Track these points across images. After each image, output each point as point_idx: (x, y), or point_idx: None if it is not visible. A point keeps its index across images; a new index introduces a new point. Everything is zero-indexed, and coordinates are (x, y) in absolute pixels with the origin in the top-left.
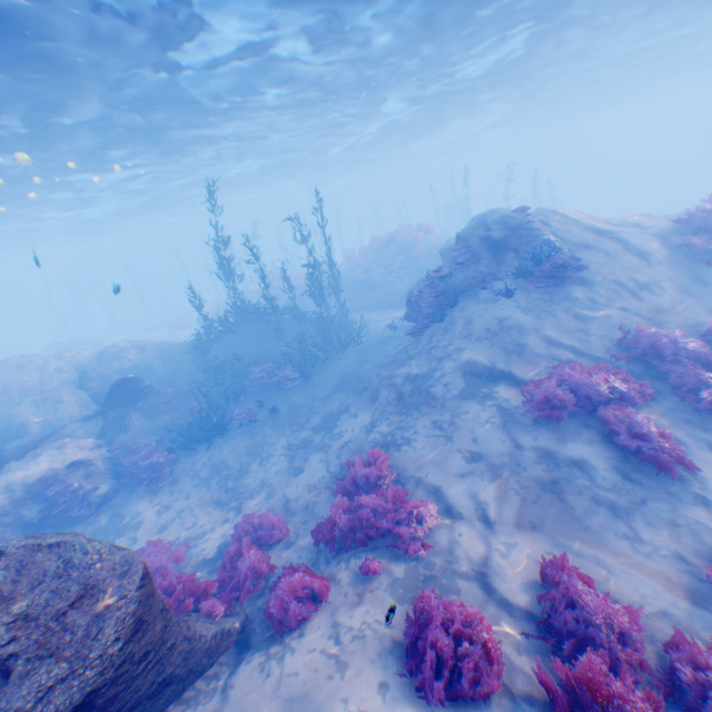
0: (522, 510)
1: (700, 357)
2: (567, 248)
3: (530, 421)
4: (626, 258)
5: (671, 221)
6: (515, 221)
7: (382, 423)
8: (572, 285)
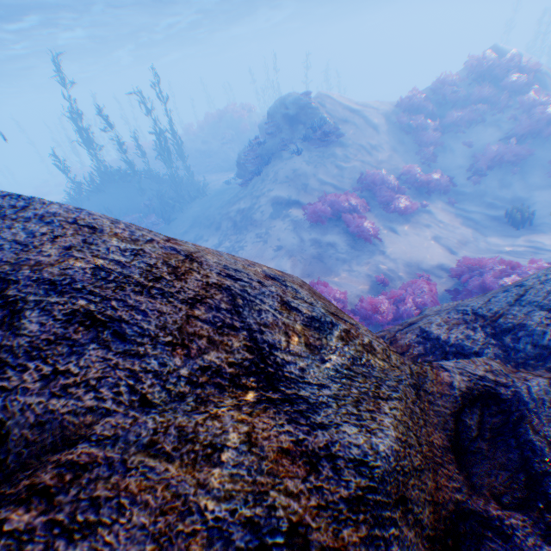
0: (303, 269)
1: (393, 186)
2: (335, 123)
3: (309, 227)
4: (366, 130)
5: (392, 106)
6: (303, 103)
7: (226, 242)
8: (336, 147)
